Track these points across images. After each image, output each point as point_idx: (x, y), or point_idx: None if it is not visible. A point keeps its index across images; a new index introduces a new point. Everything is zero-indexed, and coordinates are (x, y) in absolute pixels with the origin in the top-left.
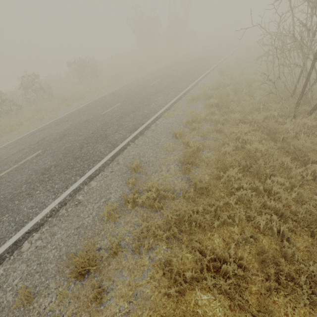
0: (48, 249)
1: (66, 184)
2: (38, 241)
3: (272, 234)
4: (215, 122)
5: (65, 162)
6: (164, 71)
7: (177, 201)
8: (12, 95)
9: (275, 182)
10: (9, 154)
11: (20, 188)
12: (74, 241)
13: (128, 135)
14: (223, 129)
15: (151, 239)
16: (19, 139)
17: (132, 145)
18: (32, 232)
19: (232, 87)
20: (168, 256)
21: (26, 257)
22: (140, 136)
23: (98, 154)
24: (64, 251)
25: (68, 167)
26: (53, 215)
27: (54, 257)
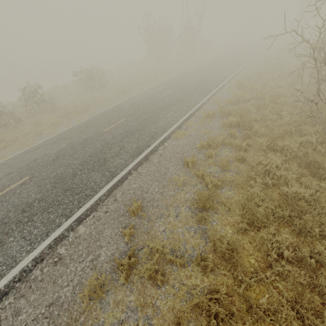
0: None
1: (48, 228)
2: None
3: None
4: (236, 147)
5: (52, 195)
6: (175, 81)
7: (188, 269)
8: (14, 107)
9: None
10: None
11: None
12: None
13: (130, 160)
14: (247, 158)
15: None
16: (10, 159)
17: (134, 174)
18: None
19: (253, 102)
20: None
21: None
22: (144, 162)
23: (93, 185)
24: None
25: (54, 203)
26: (23, 278)
27: None
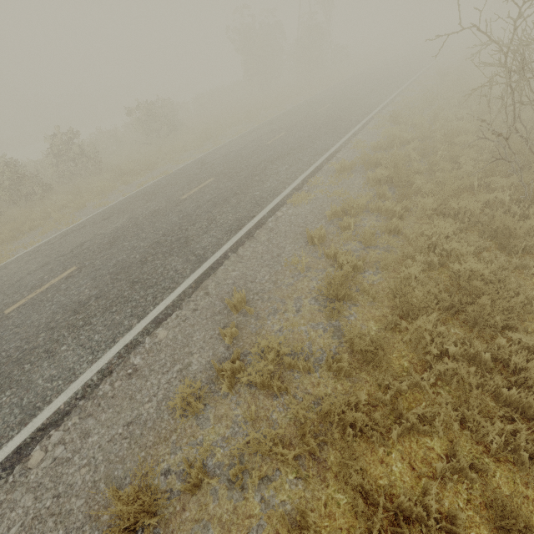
0: (74, 466)
1: (114, 333)
2: (58, 448)
3: (515, 460)
4: (386, 213)
5: (114, 290)
6: (290, 117)
7: (315, 375)
8: (37, 167)
9: (514, 341)
10: (24, 273)
11: (34, 339)
12: (122, 453)
13: (225, 239)
14: (402, 228)
15: (265, 458)
16: (43, 244)
17: (233, 258)
18: (50, 428)
19: (416, 145)
20: (298, 497)
21: (34, 480)
22: (247, 240)
23: (172, 275)
24: (102, 473)
25: (119, 300)
26: (88, 394)
27: (84, 483)
